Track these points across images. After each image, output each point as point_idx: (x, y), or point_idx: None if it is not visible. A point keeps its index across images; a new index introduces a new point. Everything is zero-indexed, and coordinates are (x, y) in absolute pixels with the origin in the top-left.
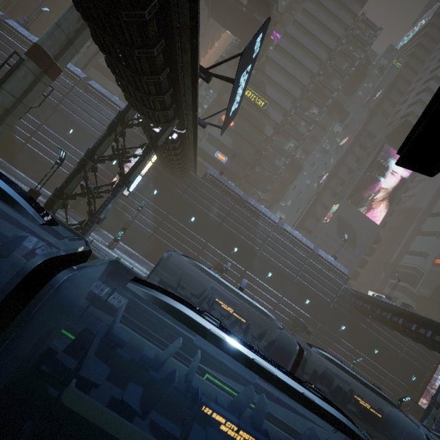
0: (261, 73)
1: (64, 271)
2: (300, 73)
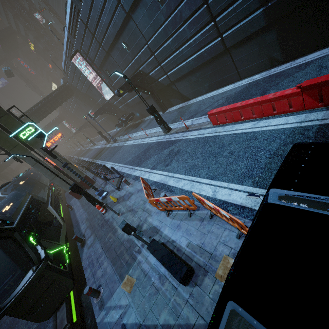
0: (19, 33)
1: None
2: None
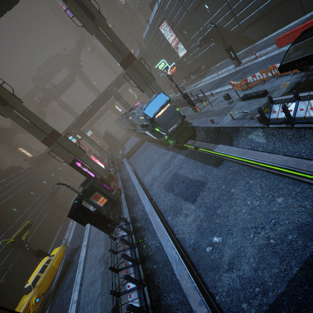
0: None
1: None
2: None
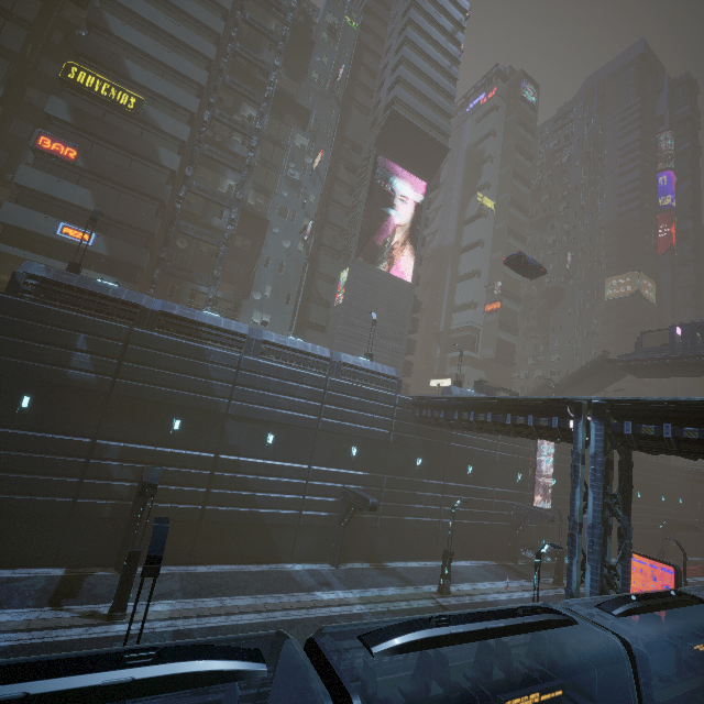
0: (101, 32)
1: None
2: (192, 34)
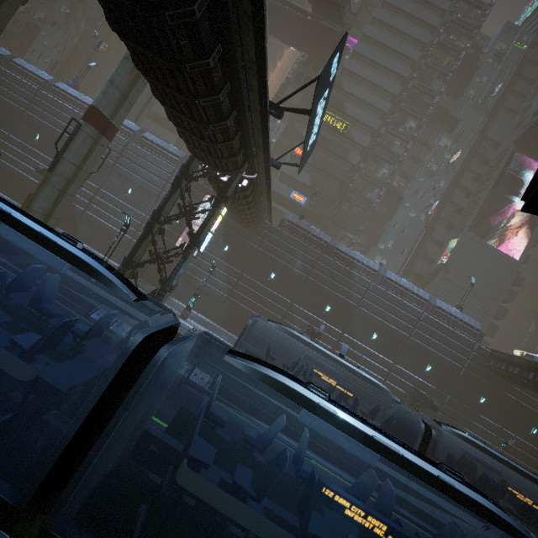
0: (338, 89)
1: (164, 347)
2: (388, 81)
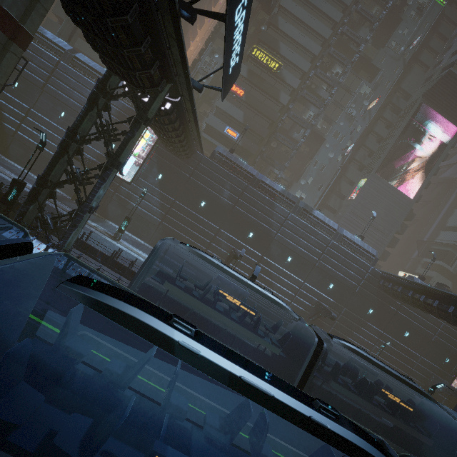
0: (273, 28)
1: None
2: (320, 24)
